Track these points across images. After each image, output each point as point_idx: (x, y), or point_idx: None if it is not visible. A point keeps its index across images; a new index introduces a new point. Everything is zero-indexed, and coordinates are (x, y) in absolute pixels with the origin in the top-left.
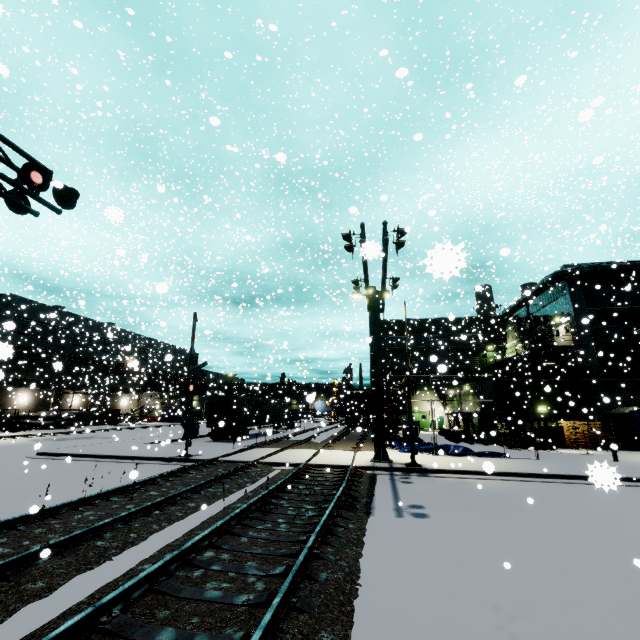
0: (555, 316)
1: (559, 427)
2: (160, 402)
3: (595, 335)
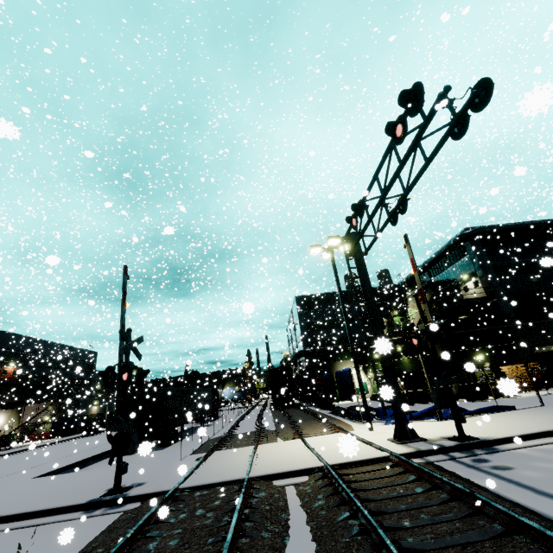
0: (460, 275)
1: (502, 373)
2: (50, 413)
3: (503, 286)
